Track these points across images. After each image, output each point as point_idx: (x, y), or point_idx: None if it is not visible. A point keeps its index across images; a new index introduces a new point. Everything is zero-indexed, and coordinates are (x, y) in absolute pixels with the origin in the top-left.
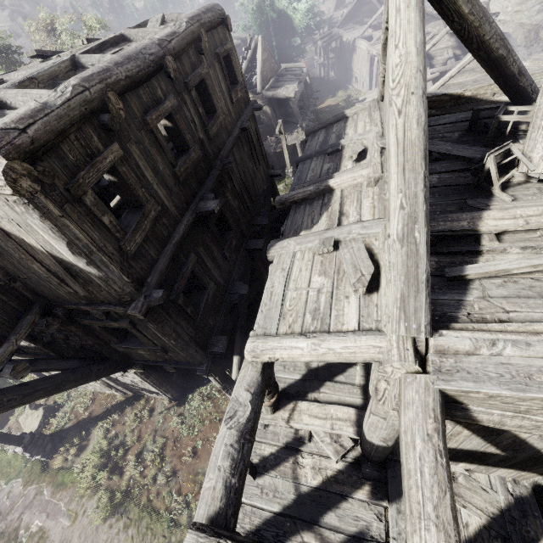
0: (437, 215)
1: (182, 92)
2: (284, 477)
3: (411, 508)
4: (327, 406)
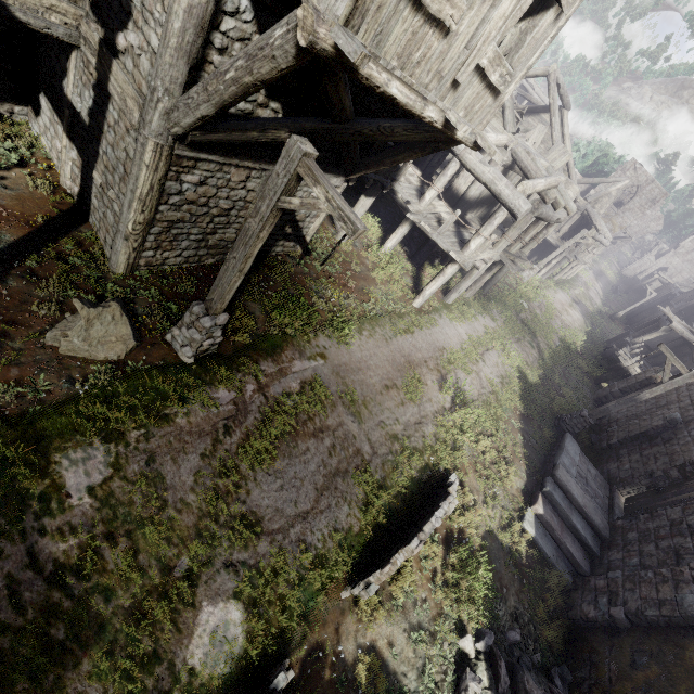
0: None
1: None
2: (448, 231)
3: (534, 171)
4: (439, 202)
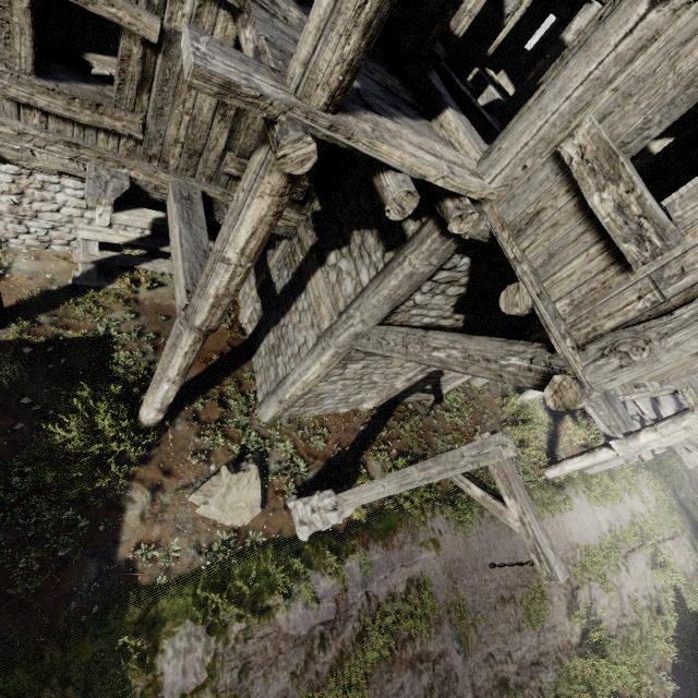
0: None
1: None
2: None
3: None
4: None
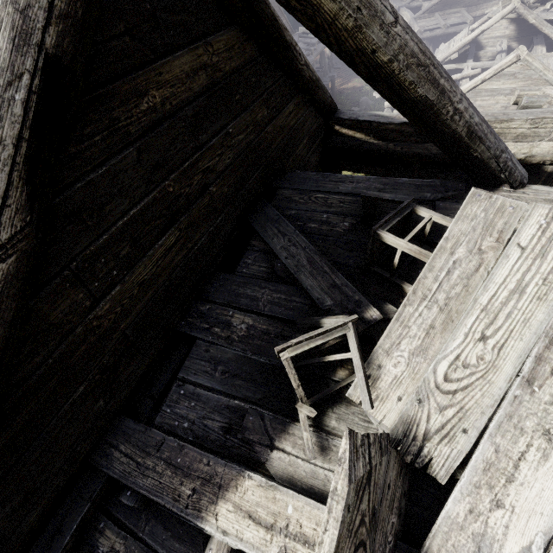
0: (172, 436)
1: None
2: None
3: None
4: None
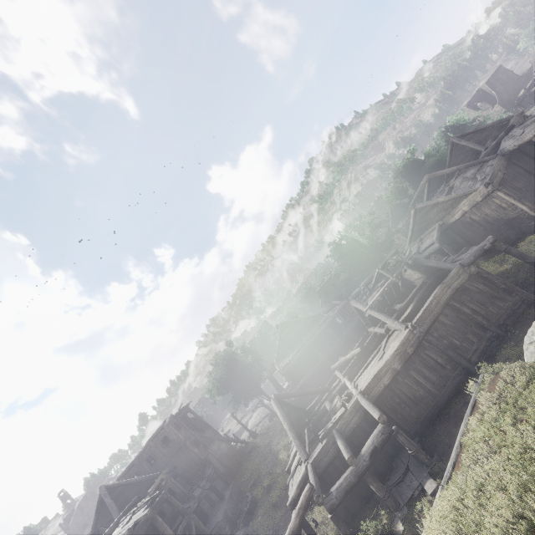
0: None
1: (142, 463)
2: None
3: None
4: None
